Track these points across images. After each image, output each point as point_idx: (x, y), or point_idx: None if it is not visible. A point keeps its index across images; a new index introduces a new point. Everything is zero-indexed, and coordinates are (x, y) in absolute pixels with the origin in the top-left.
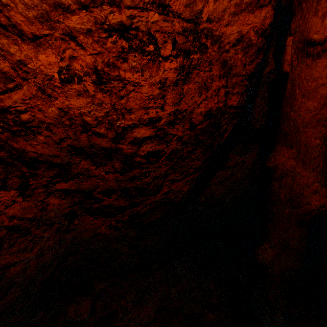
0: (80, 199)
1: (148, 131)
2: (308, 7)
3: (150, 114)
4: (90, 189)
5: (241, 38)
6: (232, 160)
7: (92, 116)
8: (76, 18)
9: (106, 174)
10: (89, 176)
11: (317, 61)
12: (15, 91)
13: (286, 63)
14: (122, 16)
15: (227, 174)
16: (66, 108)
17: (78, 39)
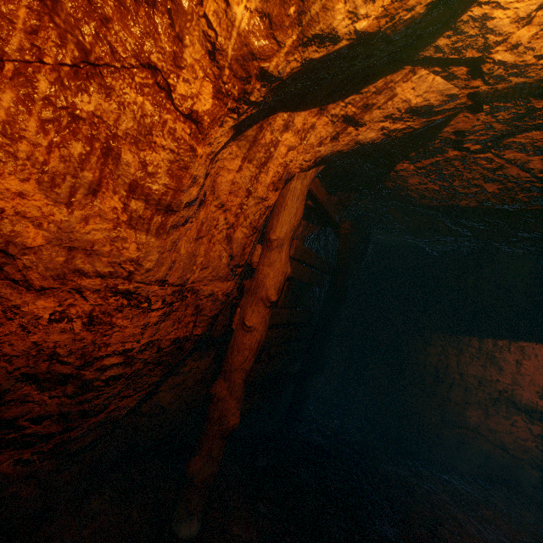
0: None
1: (119, 359)
2: (249, 299)
3: (126, 346)
4: (15, 417)
5: (213, 294)
6: (188, 366)
7: (66, 348)
8: (90, 281)
9: (50, 399)
10: (25, 401)
11: (247, 333)
12: None
13: (235, 323)
14: (131, 286)
15: (179, 380)
16: (41, 341)
17: (85, 293)
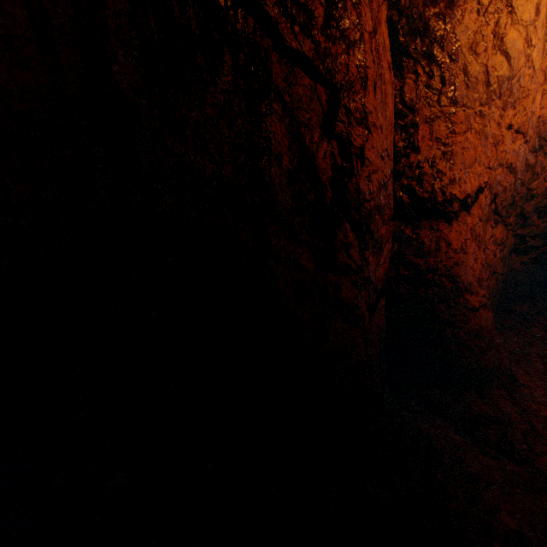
0: (517, 241)
1: None
2: None
3: None
4: (526, 235)
5: None
6: None
7: None
8: None
9: (541, 224)
10: (531, 225)
11: None
12: (536, 180)
13: None
14: None
15: None
16: None
17: None
